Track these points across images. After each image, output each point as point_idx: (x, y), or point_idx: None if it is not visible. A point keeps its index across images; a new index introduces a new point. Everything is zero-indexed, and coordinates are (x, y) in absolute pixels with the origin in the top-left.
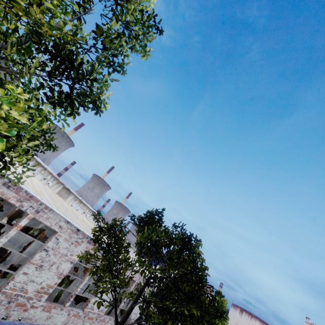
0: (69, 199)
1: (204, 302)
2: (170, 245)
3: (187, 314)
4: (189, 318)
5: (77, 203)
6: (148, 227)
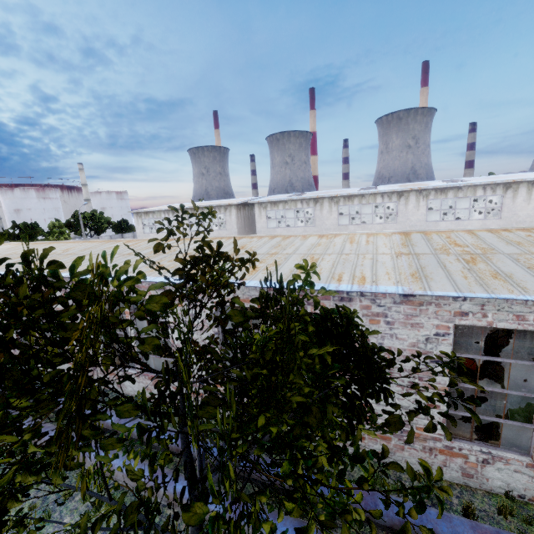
0: (258, 214)
1: None
2: None
3: None
4: None
5: (273, 210)
6: None
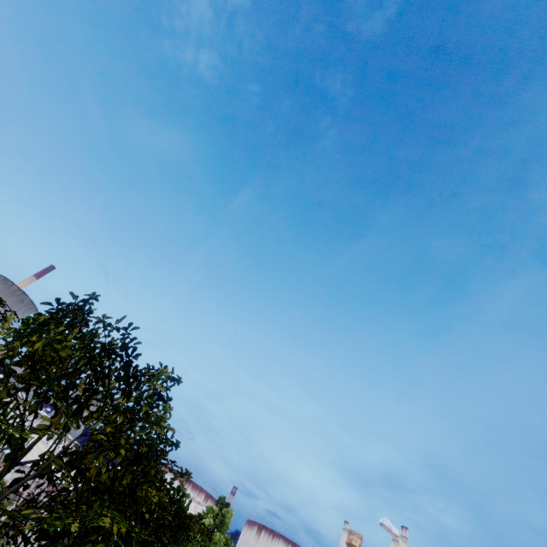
0: None
1: (143, 499)
2: (84, 370)
3: (73, 530)
4: (91, 543)
5: None
6: (42, 334)
